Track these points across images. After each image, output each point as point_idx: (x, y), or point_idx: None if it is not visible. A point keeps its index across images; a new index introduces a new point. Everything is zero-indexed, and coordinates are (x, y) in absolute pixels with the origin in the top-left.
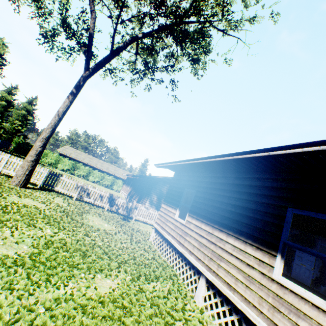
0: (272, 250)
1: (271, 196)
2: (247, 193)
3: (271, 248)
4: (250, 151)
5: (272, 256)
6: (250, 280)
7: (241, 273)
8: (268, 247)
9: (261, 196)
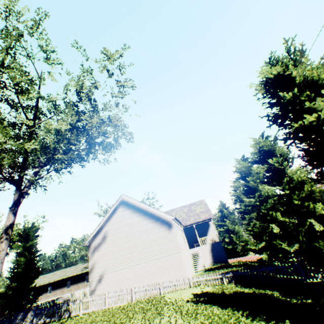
0: (48, 292)
1: (47, 285)
2: (44, 286)
3: (47, 291)
4: (43, 283)
5: (48, 292)
6: (46, 296)
7: (45, 297)
8: (47, 292)
9: (46, 286)
